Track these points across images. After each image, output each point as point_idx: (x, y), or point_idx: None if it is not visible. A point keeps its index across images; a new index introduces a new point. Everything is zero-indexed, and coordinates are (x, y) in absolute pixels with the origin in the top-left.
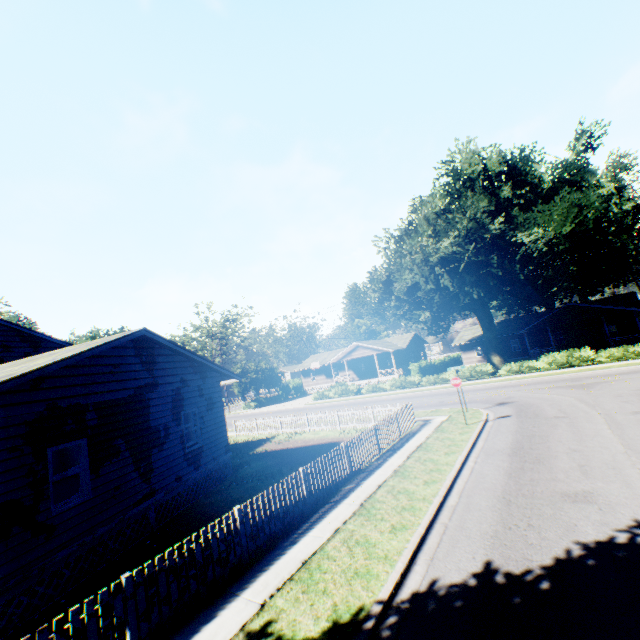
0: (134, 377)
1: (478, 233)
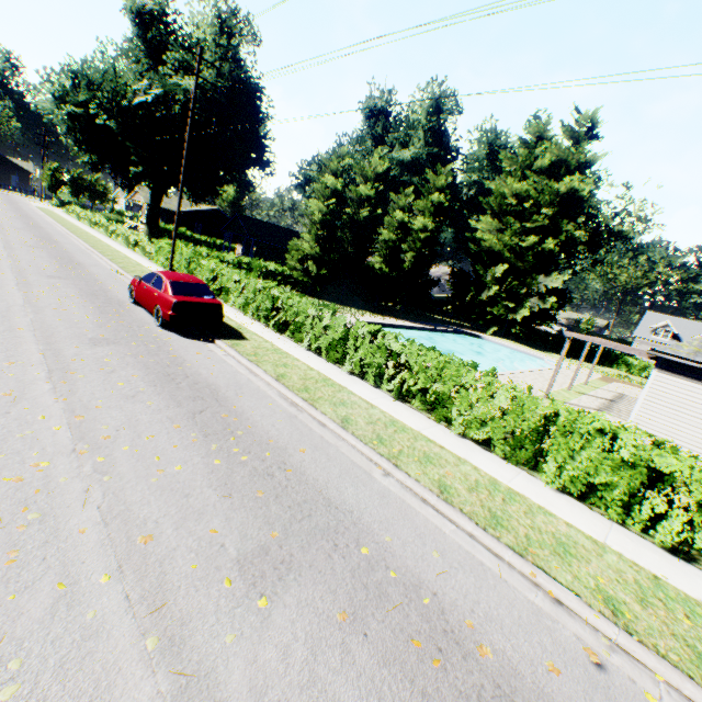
0: None
1: None
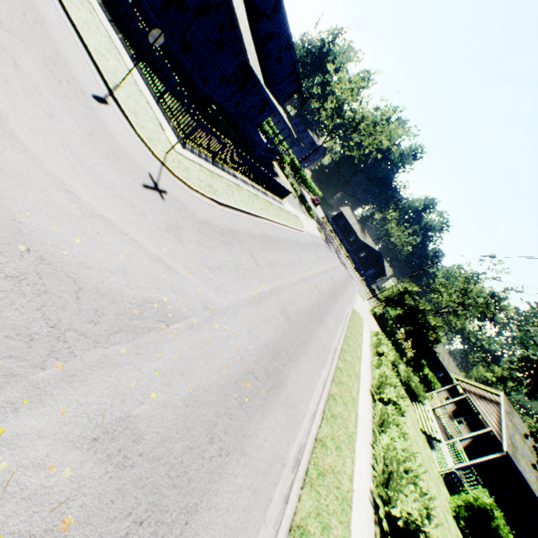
0: None
1: None
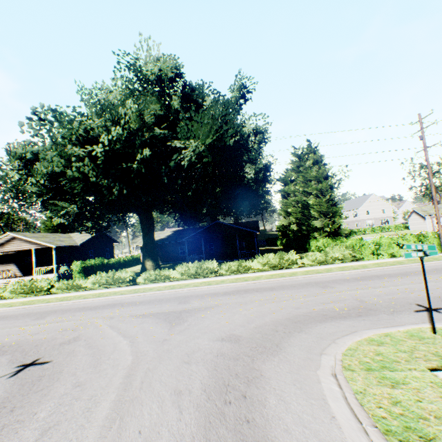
0: None
1: (138, 127)
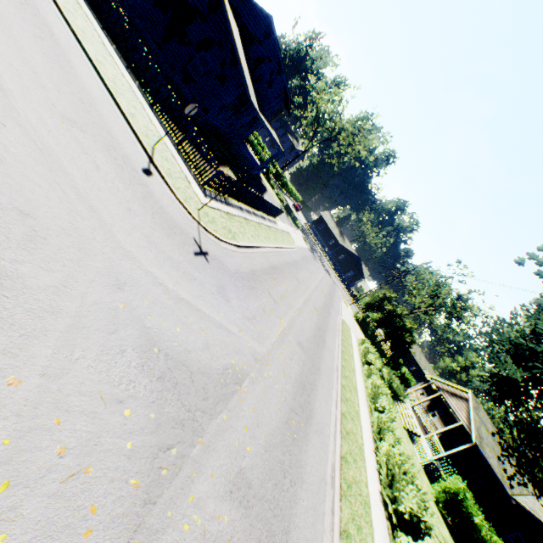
0: (201, 2)
1: None
